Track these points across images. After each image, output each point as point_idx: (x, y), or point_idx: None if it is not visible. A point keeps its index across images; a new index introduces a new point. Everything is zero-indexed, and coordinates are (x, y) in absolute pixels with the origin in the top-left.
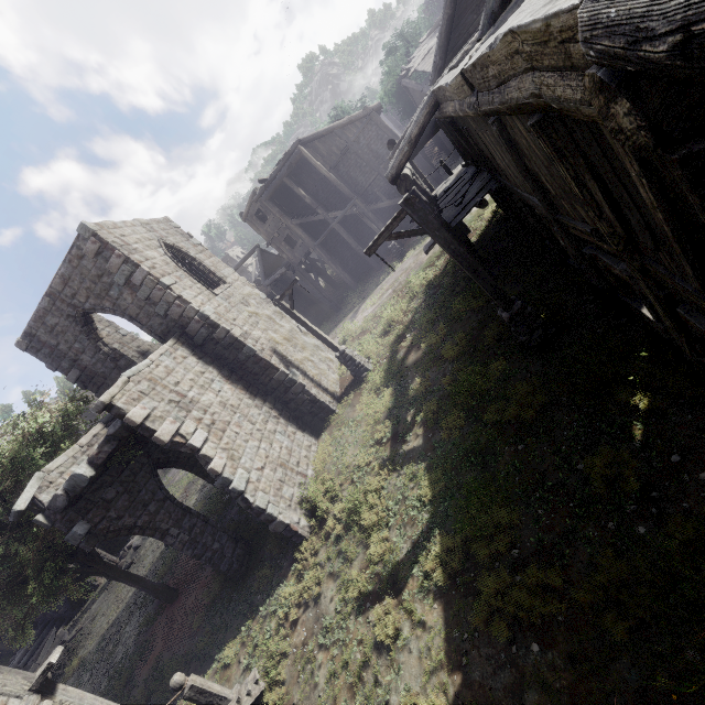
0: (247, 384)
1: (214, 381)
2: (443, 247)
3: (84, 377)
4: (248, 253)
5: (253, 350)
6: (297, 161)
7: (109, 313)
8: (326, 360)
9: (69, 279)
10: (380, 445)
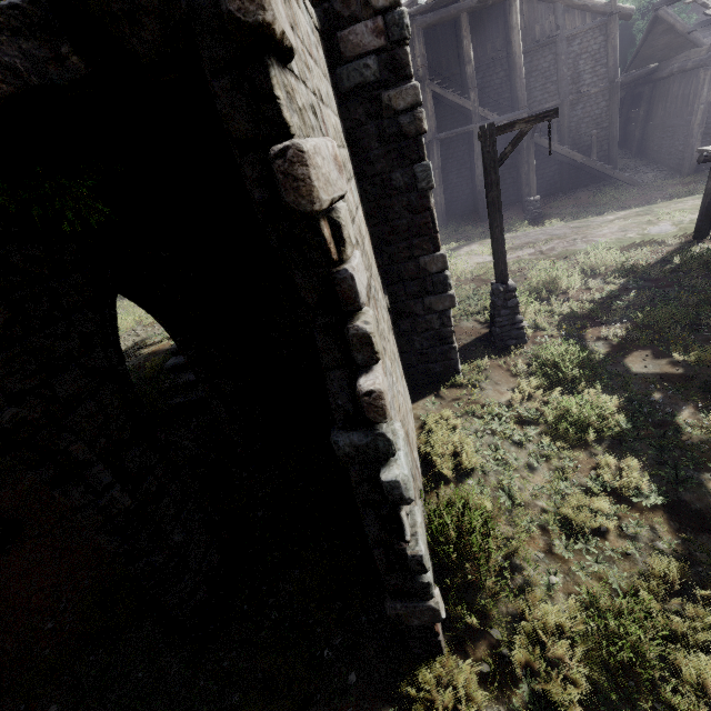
0: (371, 238)
1: (351, 179)
2: None
3: None
4: None
5: (430, 181)
6: (497, 1)
7: None
8: None
9: None
10: (622, 504)
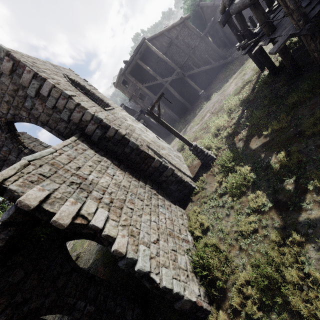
0: (132, 171)
1: (108, 168)
2: None
3: None
4: None
5: (136, 145)
6: (145, 49)
7: (26, 121)
8: (177, 156)
9: None
10: (260, 213)
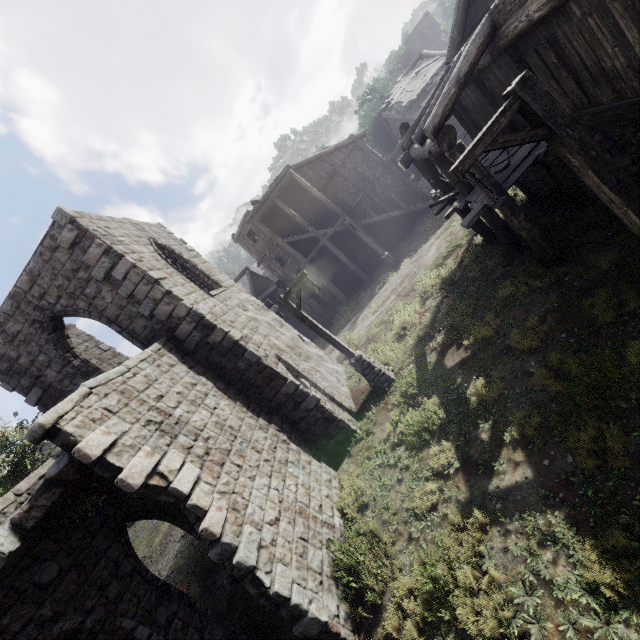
0: (247, 400)
1: (207, 395)
2: (577, 153)
3: (47, 397)
4: (238, 276)
5: (256, 356)
6: (288, 183)
7: (83, 316)
8: (333, 372)
9: (39, 275)
10: (443, 478)
